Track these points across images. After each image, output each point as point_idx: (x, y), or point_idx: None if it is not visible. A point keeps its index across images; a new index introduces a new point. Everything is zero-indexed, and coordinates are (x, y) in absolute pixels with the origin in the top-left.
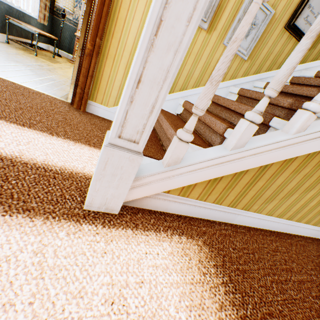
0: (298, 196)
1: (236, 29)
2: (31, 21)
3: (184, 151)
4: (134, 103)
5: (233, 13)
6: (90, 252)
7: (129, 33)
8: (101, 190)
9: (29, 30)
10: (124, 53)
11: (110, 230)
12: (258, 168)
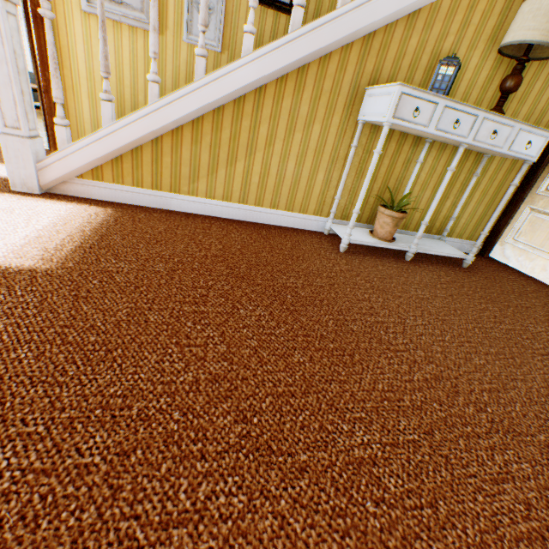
0: (228, 172)
1: (190, 21)
2: None
3: (65, 134)
4: (2, 101)
5: (179, 5)
6: (4, 200)
7: (78, 59)
8: (16, 172)
9: None
10: (81, 81)
11: (27, 197)
12: (151, 143)
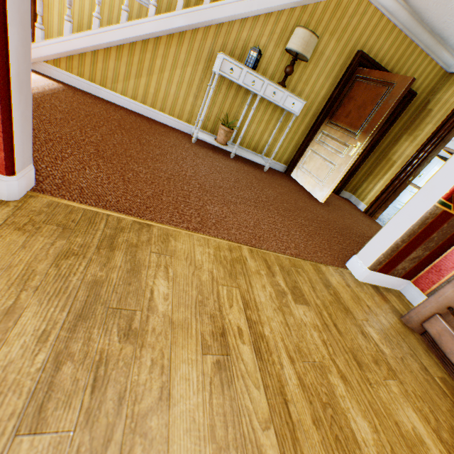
0: (136, 82)
1: None
2: None
3: (41, 34)
4: None
5: None
6: None
7: None
8: None
9: None
10: (55, 3)
11: None
12: (92, 53)
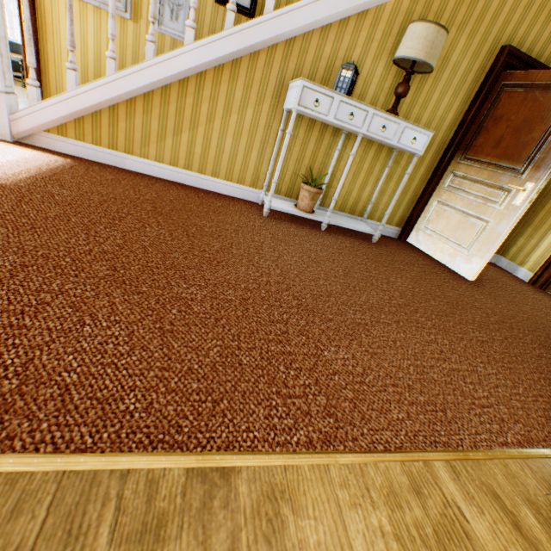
0: (175, 141)
1: (162, 14)
2: (21, 50)
3: (35, 93)
4: None
5: None
6: None
7: (61, 36)
8: None
9: (12, 59)
10: (63, 55)
11: None
12: (109, 110)
